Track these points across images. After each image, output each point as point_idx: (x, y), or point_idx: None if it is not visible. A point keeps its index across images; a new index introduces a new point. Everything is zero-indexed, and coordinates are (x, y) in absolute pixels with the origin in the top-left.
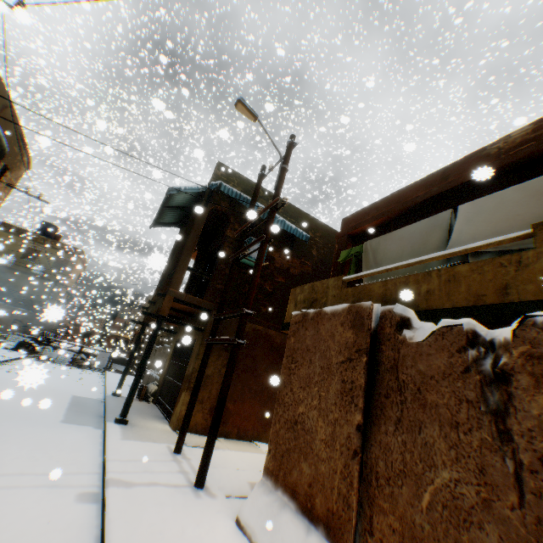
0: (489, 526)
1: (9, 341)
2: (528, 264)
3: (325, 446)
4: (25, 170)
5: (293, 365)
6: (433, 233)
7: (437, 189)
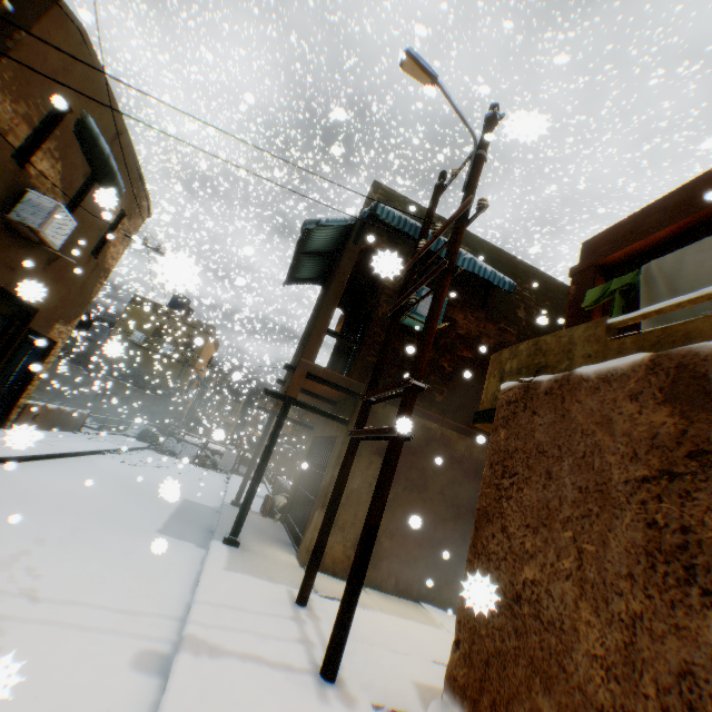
0: None
1: (132, 428)
2: None
3: (604, 675)
4: (145, 218)
5: (505, 480)
6: None
7: None
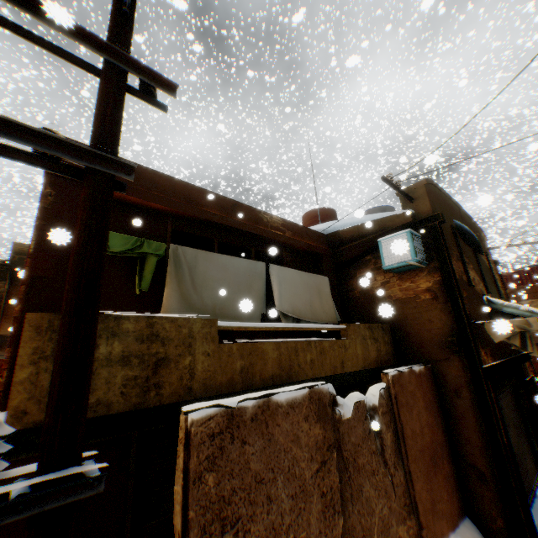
0: (393, 519)
1: None
2: (348, 348)
3: None
4: None
5: (229, 533)
6: (256, 280)
7: (234, 222)
